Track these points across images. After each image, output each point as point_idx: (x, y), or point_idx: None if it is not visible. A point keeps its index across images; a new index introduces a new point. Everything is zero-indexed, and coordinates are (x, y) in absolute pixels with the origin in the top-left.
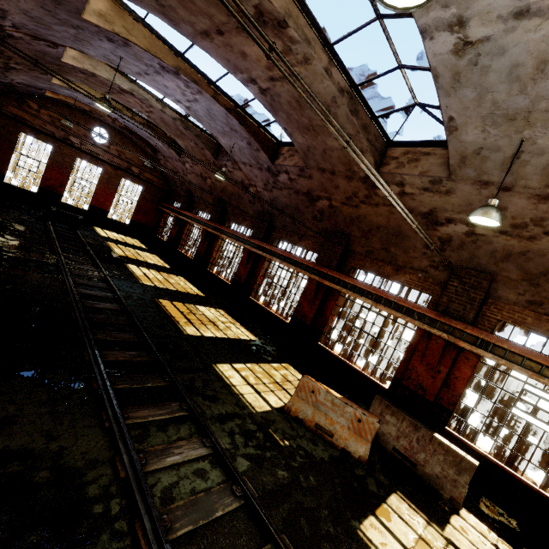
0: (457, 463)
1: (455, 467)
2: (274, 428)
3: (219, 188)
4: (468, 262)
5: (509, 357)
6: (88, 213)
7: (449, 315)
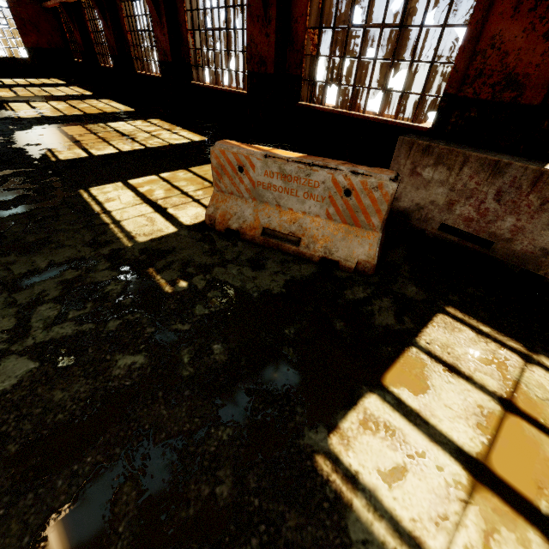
0: None
1: None
2: (163, 264)
3: None
4: None
5: None
6: None
7: None
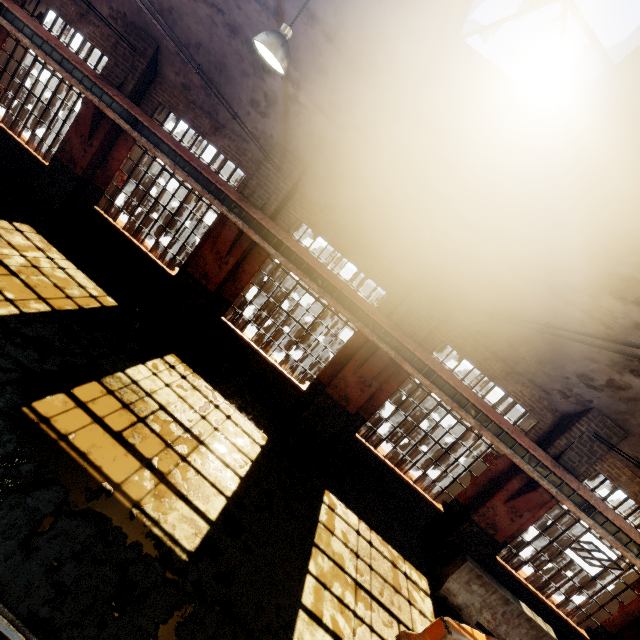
0: (539, 637)
1: (535, 639)
2: None
3: None
4: (614, 413)
5: (607, 526)
6: None
7: (563, 464)
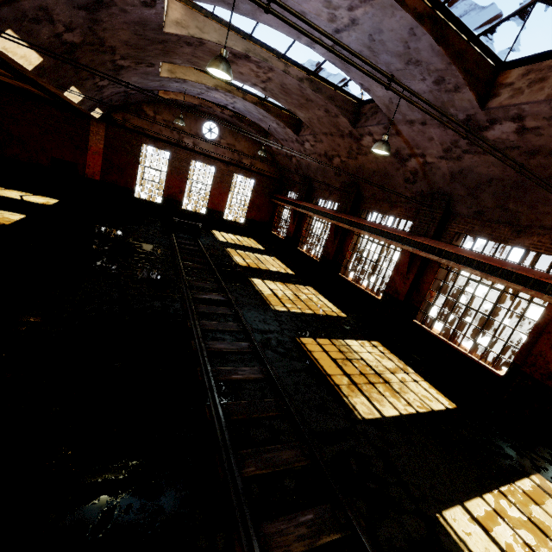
0: None
1: None
2: None
3: (351, 167)
4: None
5: None
6: (206, 216)
7: None
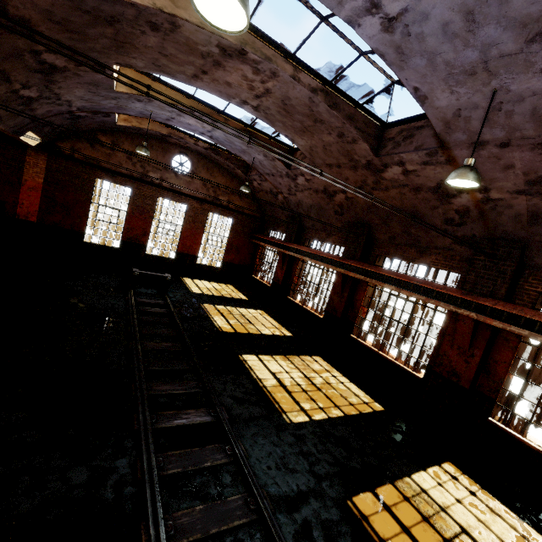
0: None
1: None
2: None
3: (360, 205)
4: None
5: None
6: (175, 261)
7: None
